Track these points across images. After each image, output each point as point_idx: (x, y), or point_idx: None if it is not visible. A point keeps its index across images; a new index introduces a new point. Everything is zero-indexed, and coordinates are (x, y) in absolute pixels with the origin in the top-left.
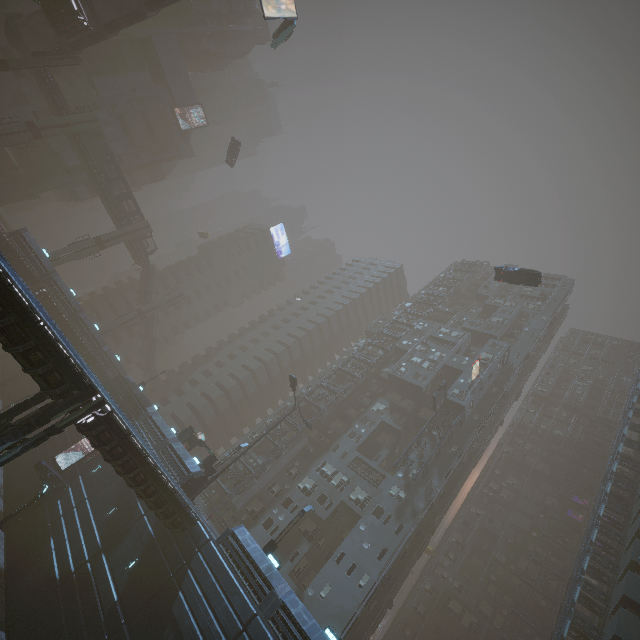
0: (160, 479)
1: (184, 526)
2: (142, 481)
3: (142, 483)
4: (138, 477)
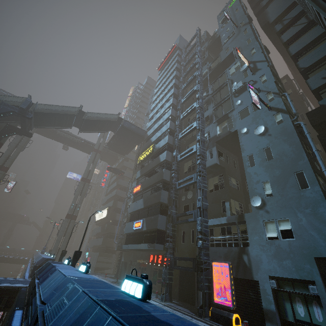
0: (8, 257)
1: (26, 261)
2: (4, 260)
3: (4, 260)
4: (2, 260)
